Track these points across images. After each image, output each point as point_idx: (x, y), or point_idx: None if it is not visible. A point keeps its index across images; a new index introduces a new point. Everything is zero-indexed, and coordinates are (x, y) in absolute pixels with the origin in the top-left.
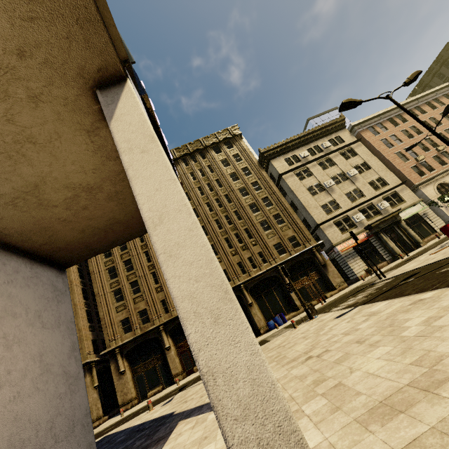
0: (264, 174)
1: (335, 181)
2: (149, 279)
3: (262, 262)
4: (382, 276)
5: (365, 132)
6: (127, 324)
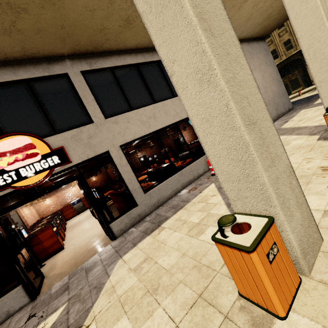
0: None
1: None
2: None
3: None
4: None
5: None
6: (274, 54)
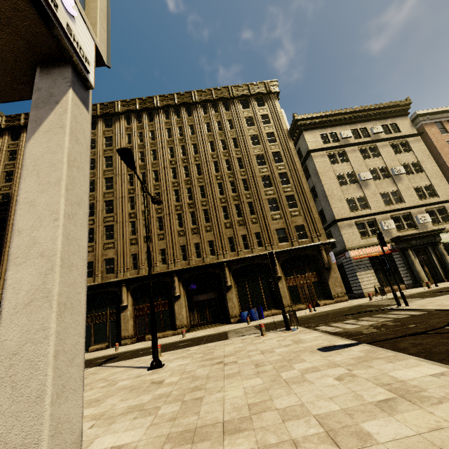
0: (291, 146)
1: (373, 175)
2: (126, 227)
3: (257, 245)
4: (404, 302)
5: (431, 126)
6: (89, 268)
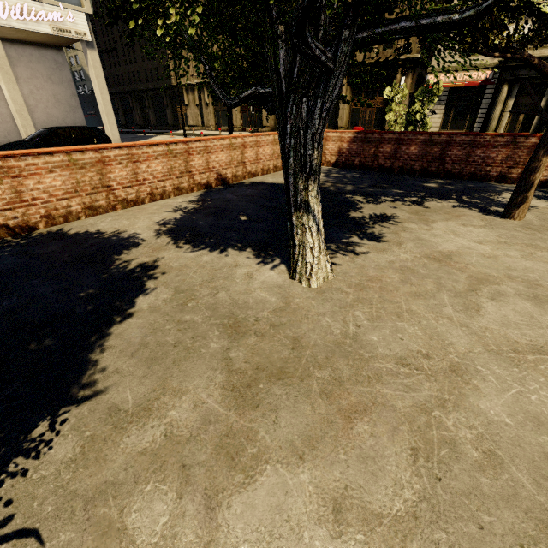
0: None
1: None
2: None
3: None
4: None
5: None
6: None
